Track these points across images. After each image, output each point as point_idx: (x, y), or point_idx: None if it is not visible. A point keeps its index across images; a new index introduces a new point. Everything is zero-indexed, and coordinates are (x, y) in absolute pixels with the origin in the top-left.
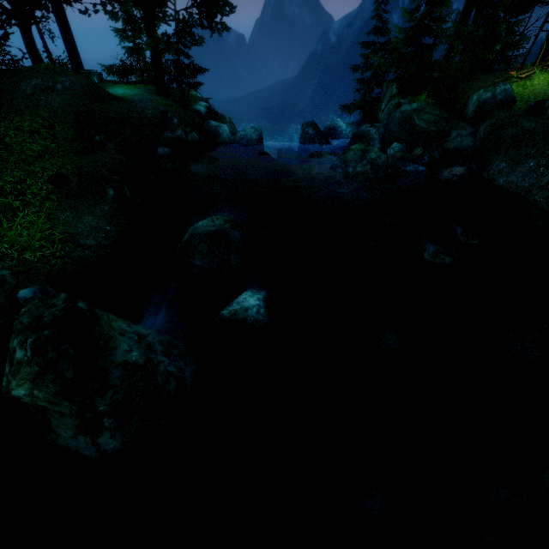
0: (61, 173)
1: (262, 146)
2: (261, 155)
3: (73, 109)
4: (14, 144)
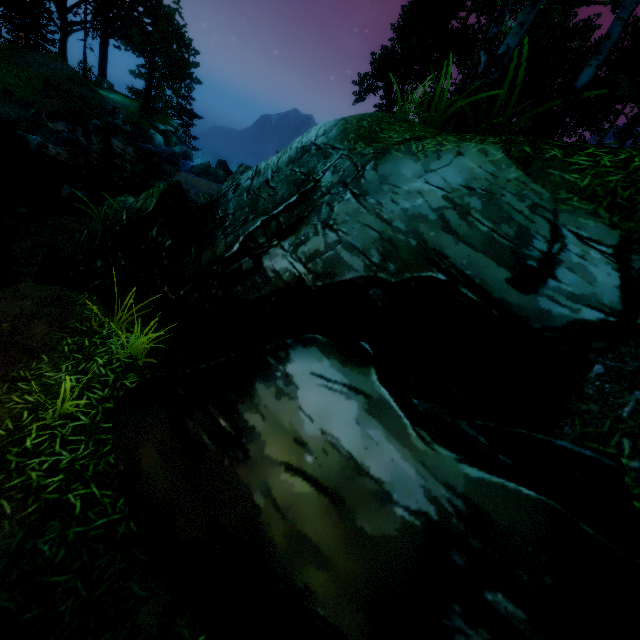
0: (10, 90)
1: (185, 161)
2: (169, 158)
3: (51, 78)
4: (1, 75)
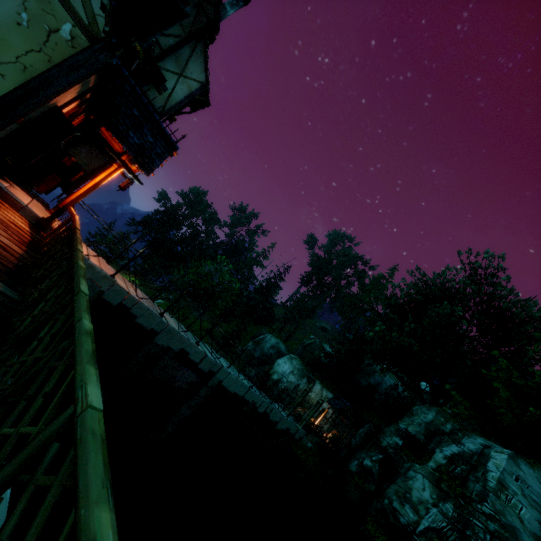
0: None
1: None
2: None
3: None
4: None
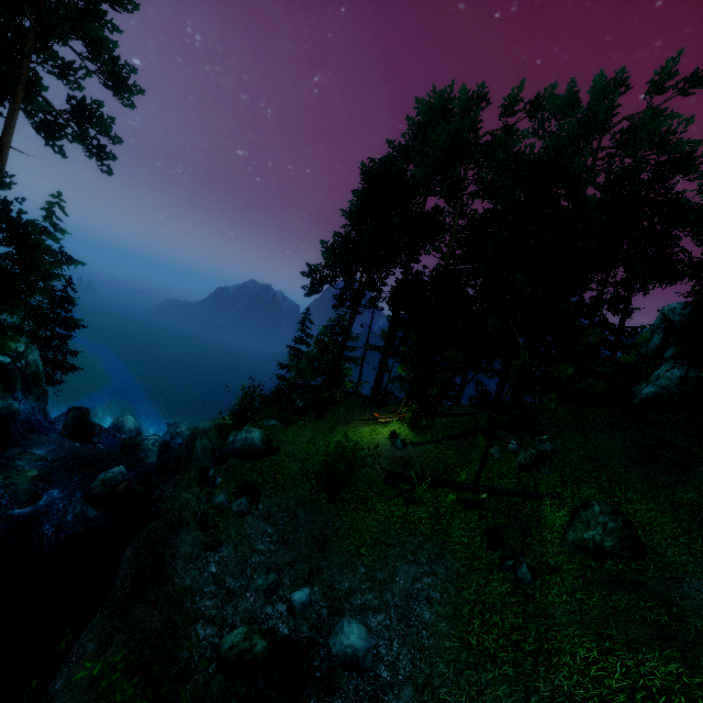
0: None
1: None
2: None
3: None
4: None
